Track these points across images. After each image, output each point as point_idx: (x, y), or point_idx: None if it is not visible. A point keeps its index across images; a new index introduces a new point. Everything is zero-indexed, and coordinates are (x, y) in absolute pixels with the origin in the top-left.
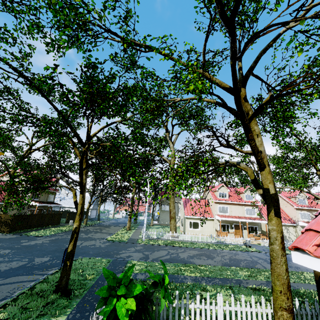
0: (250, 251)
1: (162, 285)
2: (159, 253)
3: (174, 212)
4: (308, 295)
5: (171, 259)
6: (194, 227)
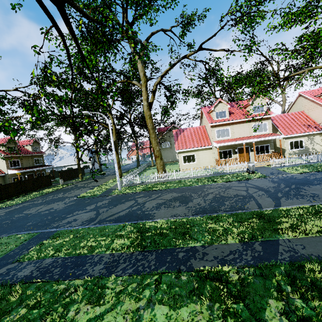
0: (252, 178)
1: None
2: (119, 208)
3: (158, 150)
4: (320, 280)
5: (125, 216)
6: (189, 161)
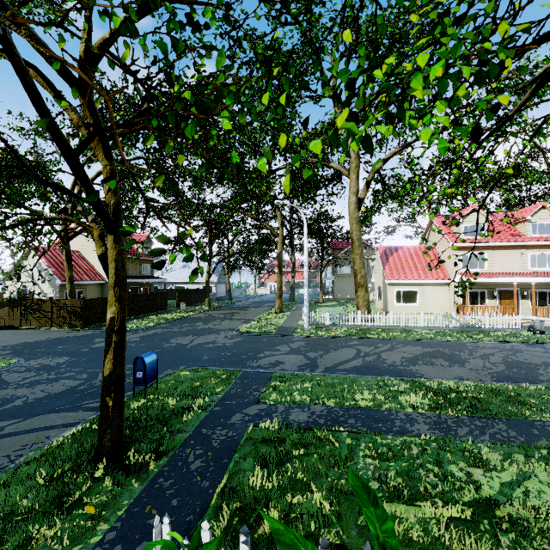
0: (547, 342)
1: None
2: (338, 355)
3: (363, 275)
4: None
5: (367, 368)
6: (405, 300)
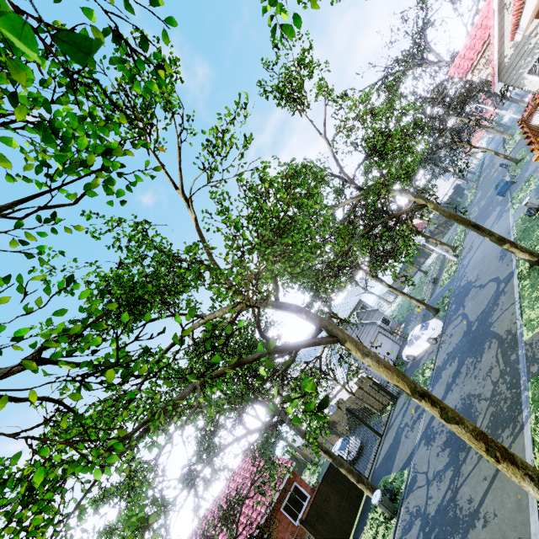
0: None
1: None
2: None
3: None
4: None
5: None
6: None
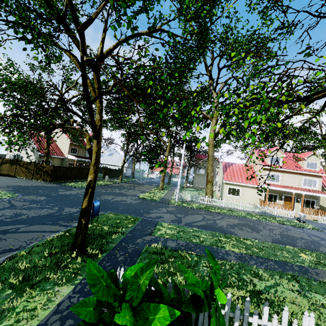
0: (306, 227)
1: (210, 300)
2: (193, 218)
3: (211, 176)
4: None
5: (208, 226)
6: (233, 193)
